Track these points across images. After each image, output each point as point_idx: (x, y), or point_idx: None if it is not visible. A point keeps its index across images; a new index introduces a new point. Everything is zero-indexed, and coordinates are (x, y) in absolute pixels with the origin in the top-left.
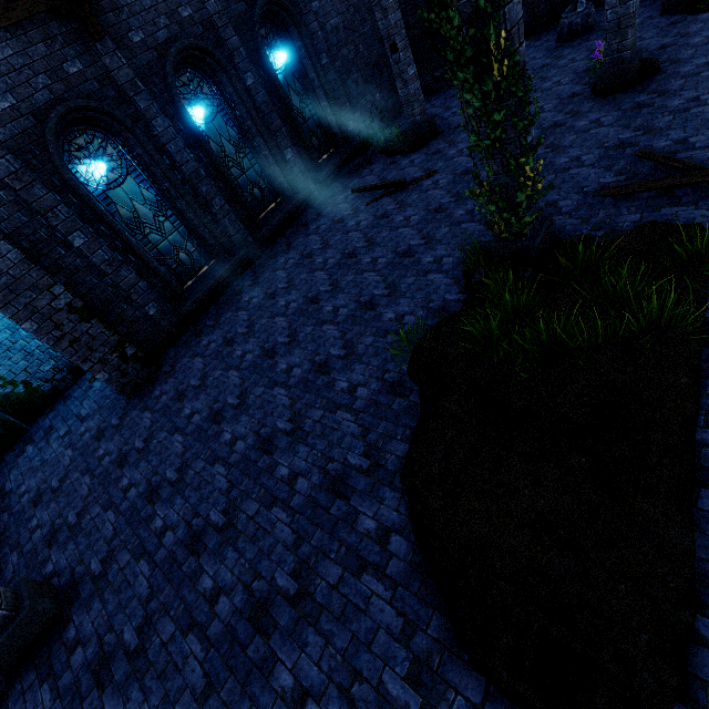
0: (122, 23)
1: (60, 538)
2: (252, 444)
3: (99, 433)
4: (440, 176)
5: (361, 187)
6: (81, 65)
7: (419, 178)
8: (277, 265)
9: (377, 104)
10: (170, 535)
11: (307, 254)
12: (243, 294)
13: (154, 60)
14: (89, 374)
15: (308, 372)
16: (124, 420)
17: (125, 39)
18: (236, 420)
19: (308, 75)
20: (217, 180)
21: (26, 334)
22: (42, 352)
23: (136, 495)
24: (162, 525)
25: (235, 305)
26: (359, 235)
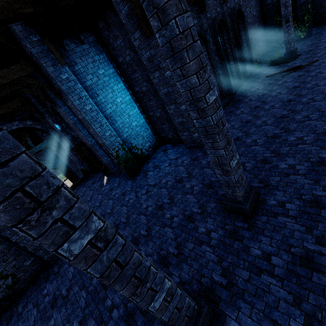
0: (206, 10)
1: (215, 185)
2: (316, 136)
3: (194, 159)
4: (322, 60)
5: (273, 74)
6: (196, 21)
7: (308, 64)
8: (245, 101)
9: (258, 52)
10: (299, 166)
11: (262, 94)
12: (234, 111)
13: (211, 23)
14: (159, 150)
15: (322, 114)
16: (206, 152)
17: (206, 15)
18: (291, 134)
19: (241, 38)
20: (221, 69)
21: (143, 129)
22: (146, 138)
23: (253, 164)
24: (288, 166)
25: (233, 115)
26: (291, 83)
